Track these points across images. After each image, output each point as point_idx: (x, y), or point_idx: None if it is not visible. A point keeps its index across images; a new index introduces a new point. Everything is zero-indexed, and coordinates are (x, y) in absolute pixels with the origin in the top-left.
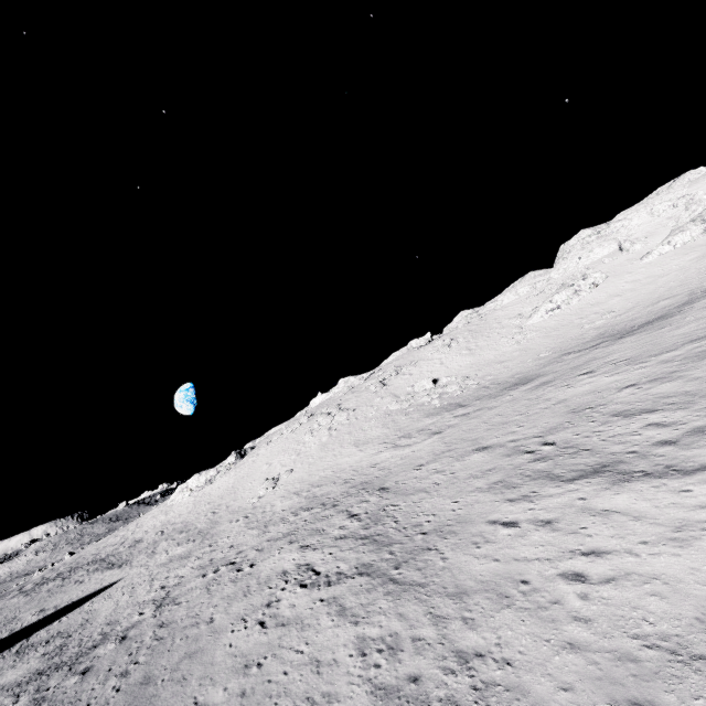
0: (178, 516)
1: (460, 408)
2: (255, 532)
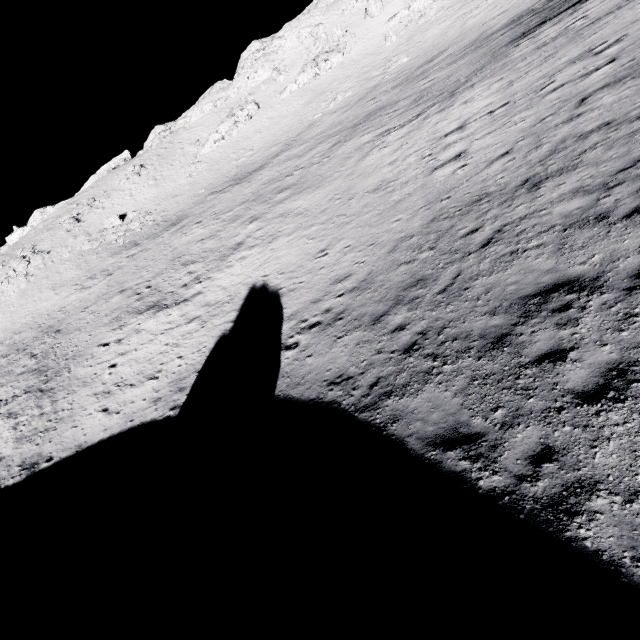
0: None
1: (134, 248)
2: None
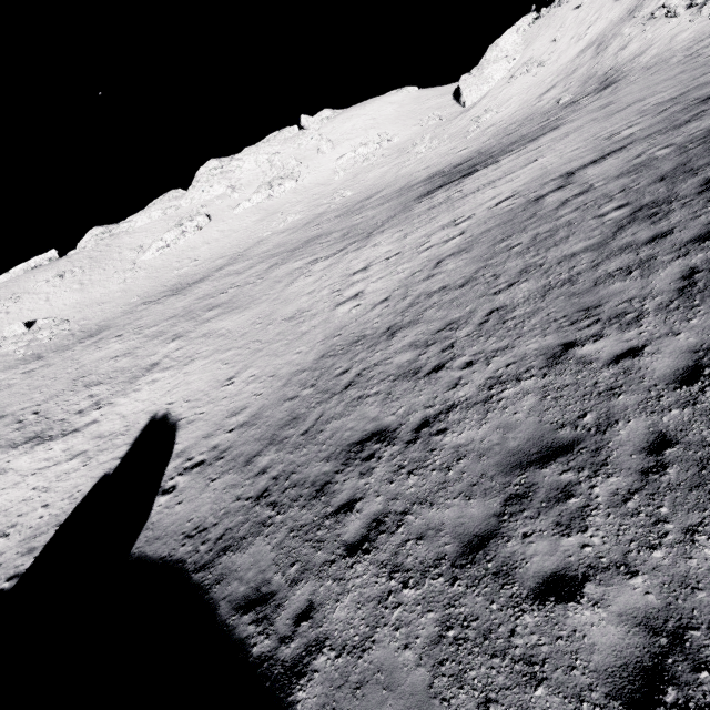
0: None
1: (35, 362)
2: None
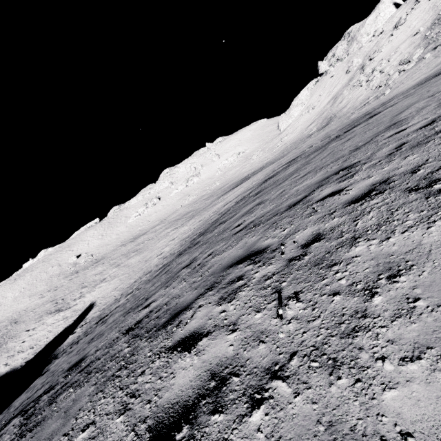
0: None
1: (75, 274)
2: None
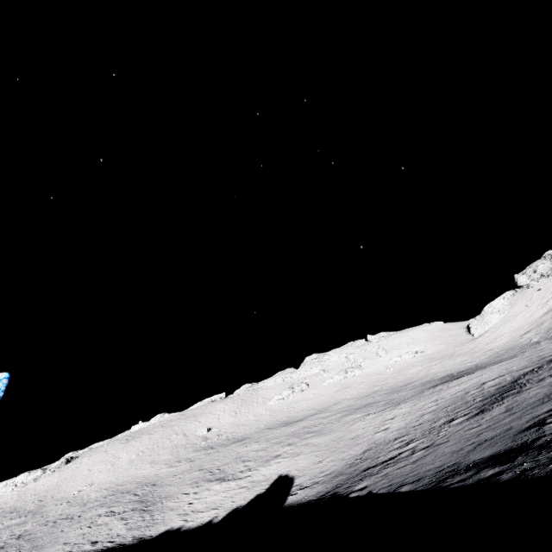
0: (4, 503)
1: (210, 449)
2: (77, 507)
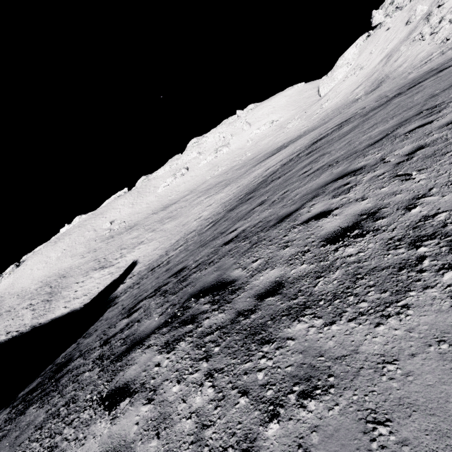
0: None
1: (111, 239)
2: (20, 299)
